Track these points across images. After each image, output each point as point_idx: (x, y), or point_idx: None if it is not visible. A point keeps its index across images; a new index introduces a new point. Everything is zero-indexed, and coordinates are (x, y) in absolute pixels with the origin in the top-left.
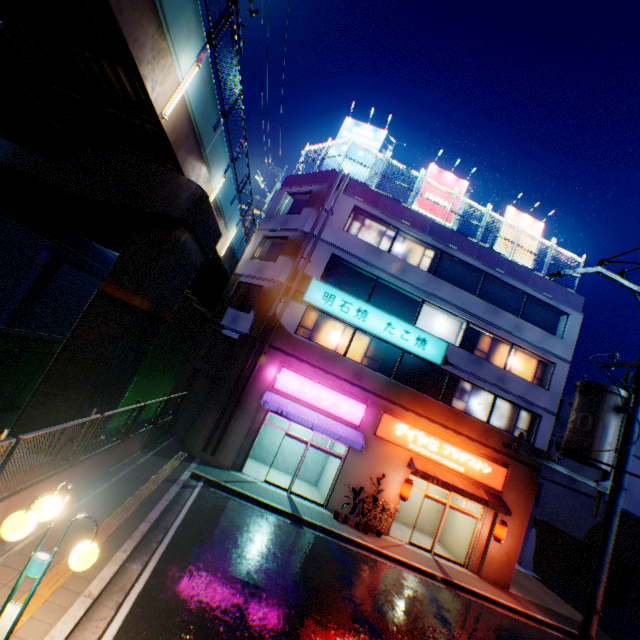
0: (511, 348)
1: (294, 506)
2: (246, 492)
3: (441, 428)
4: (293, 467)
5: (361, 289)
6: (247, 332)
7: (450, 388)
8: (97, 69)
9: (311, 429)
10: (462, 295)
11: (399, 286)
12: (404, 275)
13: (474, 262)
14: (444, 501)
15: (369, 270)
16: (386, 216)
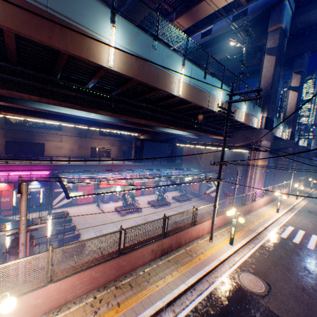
0: None
1: None
2: None
3: None
4: None
5: None
6: None
7: None
8: None
9: None
10: None
11: None
12: None
13: None
14: None
15: None
16: None
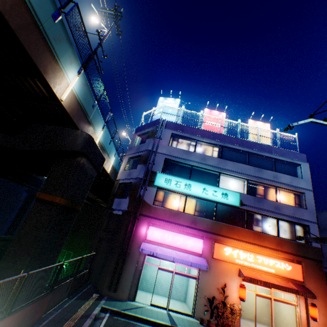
0: (276, 189)
1: (172, 320)
2: (138, 315)
3: (251, 245)
4: (168, 291)
5: (184, 173)
6: (126, 209)
7: (249, 219)
8: (28, 85)
9: (173, 262)
10: (239, 165)
11: (204, 167)
12: (205, 161)
13: (240, 148)
14: (269, 296)
15: (186, 162)
16: (188, 135)
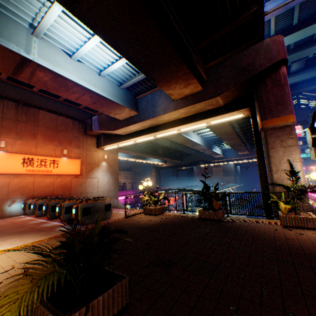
0: None
1: None
2: None
3: None
4: None
5: None
6: None
7: None
8: None
9: None
10: None
11: None
12: None
13: None
14: None
15: None
16: None
